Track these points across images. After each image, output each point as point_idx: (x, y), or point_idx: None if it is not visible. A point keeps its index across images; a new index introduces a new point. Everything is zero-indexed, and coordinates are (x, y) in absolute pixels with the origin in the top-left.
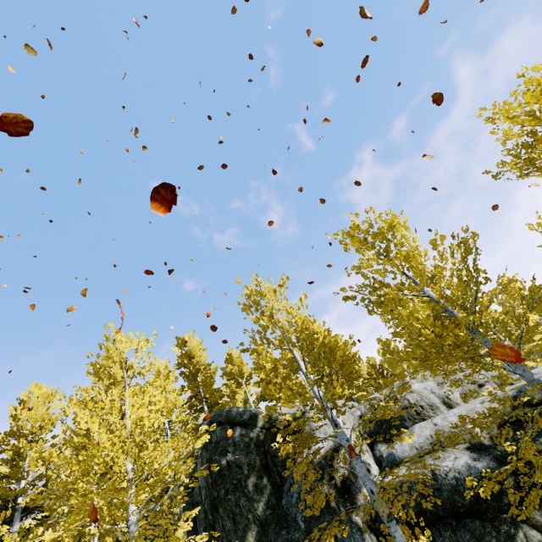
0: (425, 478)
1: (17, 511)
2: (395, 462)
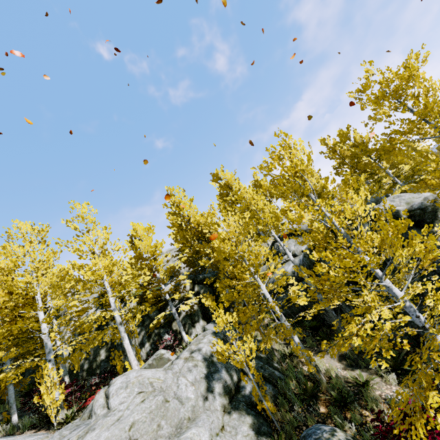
0: None
1: (169, 301)
2: None
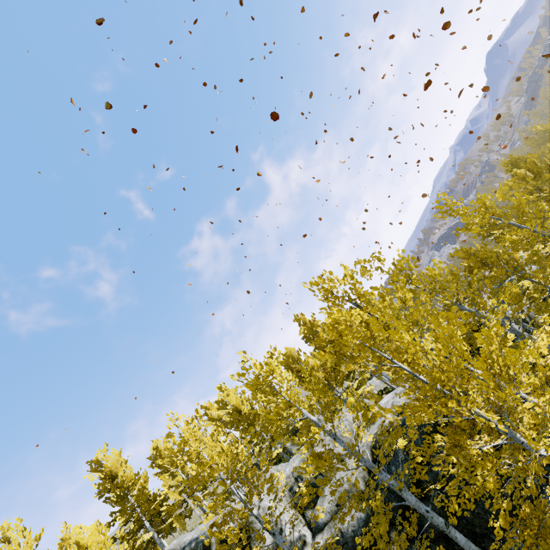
0: (337, 537)
1: None
2: (319, 527)
